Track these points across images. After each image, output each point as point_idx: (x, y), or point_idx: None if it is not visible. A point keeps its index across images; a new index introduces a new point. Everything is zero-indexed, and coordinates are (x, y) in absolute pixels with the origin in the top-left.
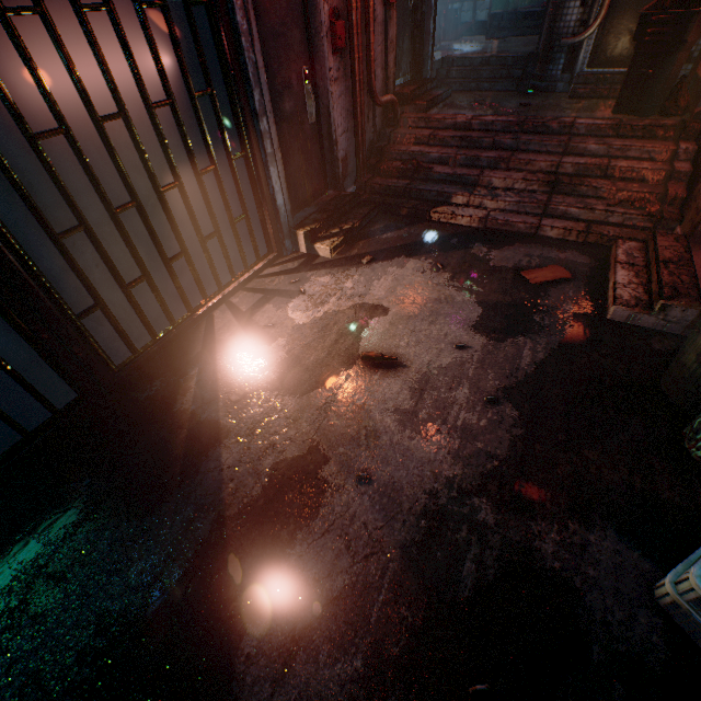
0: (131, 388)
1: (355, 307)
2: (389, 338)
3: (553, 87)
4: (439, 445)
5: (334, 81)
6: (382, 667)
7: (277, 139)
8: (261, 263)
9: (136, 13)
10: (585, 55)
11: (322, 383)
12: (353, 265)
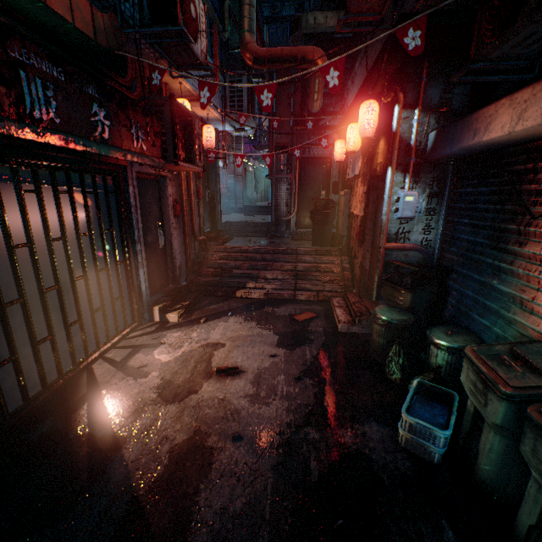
0: (21, 431)
1: (203, 346)
2: (230, 359)
3: (283, 235)
4: (277, 407)
5: (175, 229)
6: (282, 541)
7: (145, 254)
8: (127, 329)
9: (82, 195)
10: (293, 223)
11: (193, 392)
12: (195, 324)
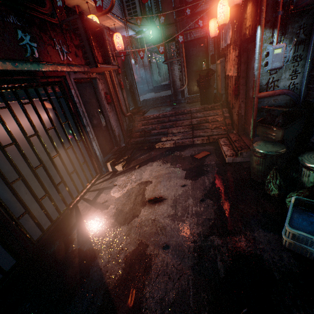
0: (44, 249)
1: (138, 184)
2: (156, 191)
3: (180, 102)
4: (190, 222)
5: (110, 112)
6: None
7: (93, 133)
8: (94, 179)
9: (40, 103)
10: (186, 92)
11: (135, 216)
12: (132, 170)
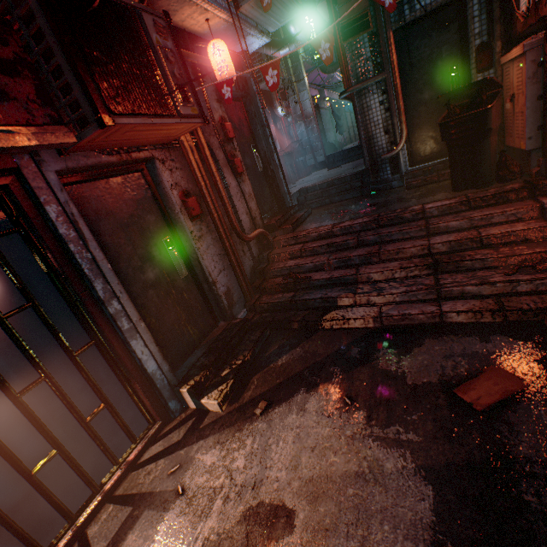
0: None
1: (246, 516)
2: None
3: (390, 185)
4: None
5: (198, 238)
6: None
7: (136, 311)
8: (138, 445)
9: None
10: (404, 160)
11: None
12: (245, 419)
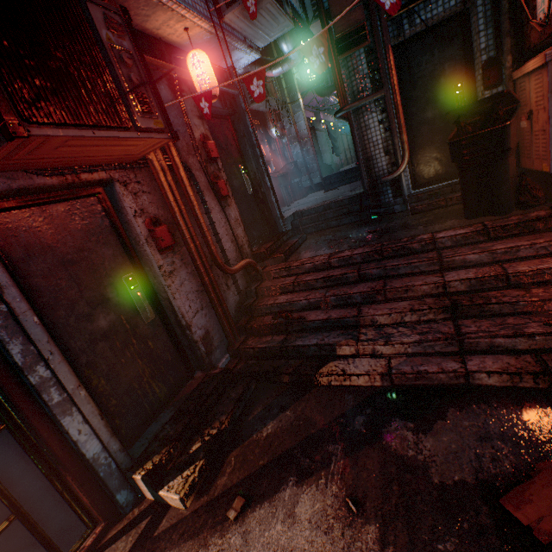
0: None
1: None
2: None
3: (391, 209)
4: None
5: (169, 274)
6: None
7: (74, 375)
8: None
9: None
10: (407, 182)
11: None
12: (214, 527)
